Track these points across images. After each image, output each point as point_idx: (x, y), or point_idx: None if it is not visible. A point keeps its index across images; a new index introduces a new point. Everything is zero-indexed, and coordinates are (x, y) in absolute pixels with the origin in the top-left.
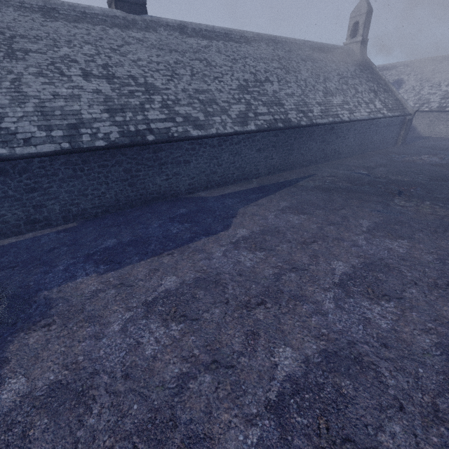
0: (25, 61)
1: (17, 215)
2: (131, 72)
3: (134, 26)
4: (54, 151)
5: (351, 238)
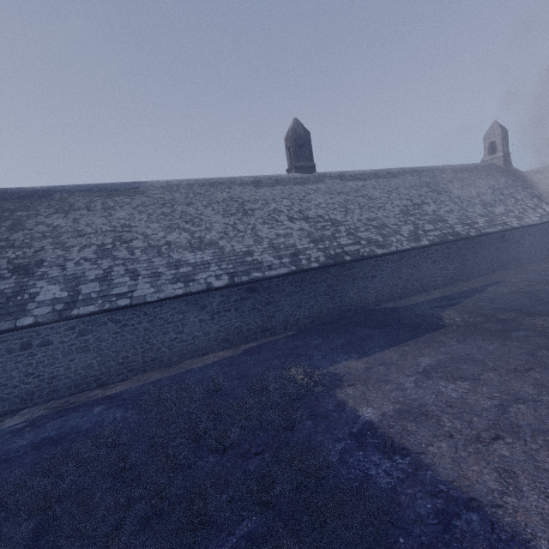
0: (254, 216)
1: (257, 323)
2: (318, 213)
3: (308, 181)
4: (287, 273)
5: None
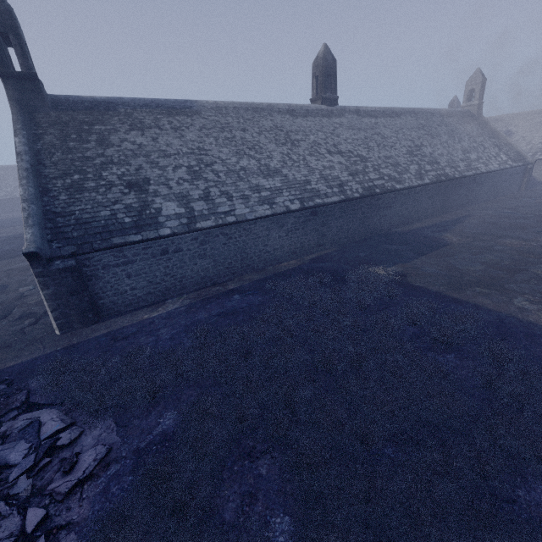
0: (300, 147)
1: (314, 240)
2: (348, 148)
3: (332, 114)
4: (339, 201)
5: (536, 243)
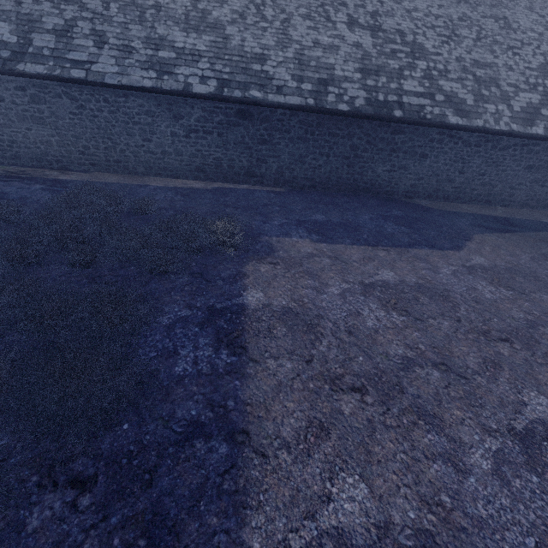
0: None
1: (242, 163)
2: (401, 26)
3: None
4: (299, 106)
5: None
